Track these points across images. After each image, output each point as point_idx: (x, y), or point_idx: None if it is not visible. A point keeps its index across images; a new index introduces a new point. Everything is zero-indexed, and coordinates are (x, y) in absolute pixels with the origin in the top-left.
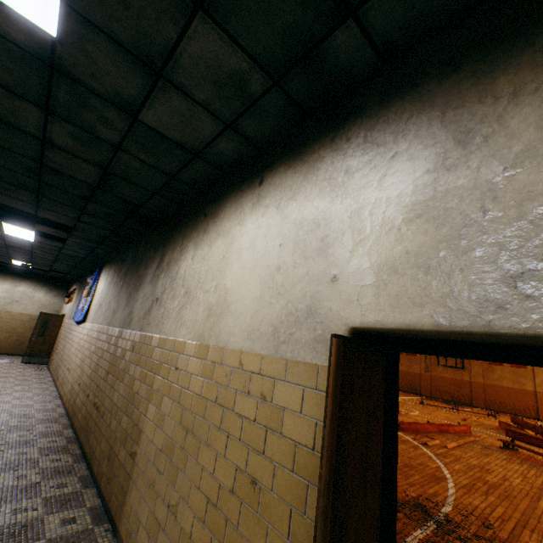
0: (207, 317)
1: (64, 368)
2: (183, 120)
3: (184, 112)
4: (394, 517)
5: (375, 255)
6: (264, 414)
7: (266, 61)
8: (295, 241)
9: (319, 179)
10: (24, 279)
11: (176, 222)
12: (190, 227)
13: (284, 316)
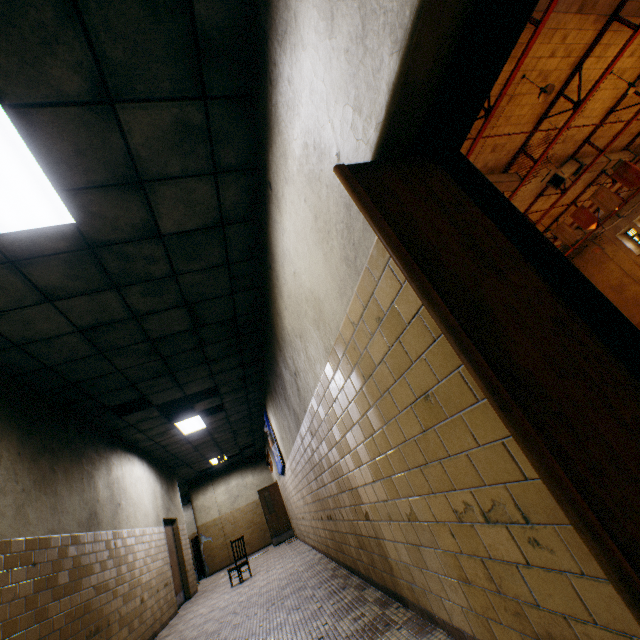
0: (318, 331)
1: (301, 521)
2: (187, 204)
3: (180, 196)
4: (588, 288)
5: (339, 93)
6: (389, 332)
7: (182, 90)
8: (307, 181)
9: (284, 119)
10: (230, 474)
11: (265, 303)
12: (271, 291)
13: (342, 241)
